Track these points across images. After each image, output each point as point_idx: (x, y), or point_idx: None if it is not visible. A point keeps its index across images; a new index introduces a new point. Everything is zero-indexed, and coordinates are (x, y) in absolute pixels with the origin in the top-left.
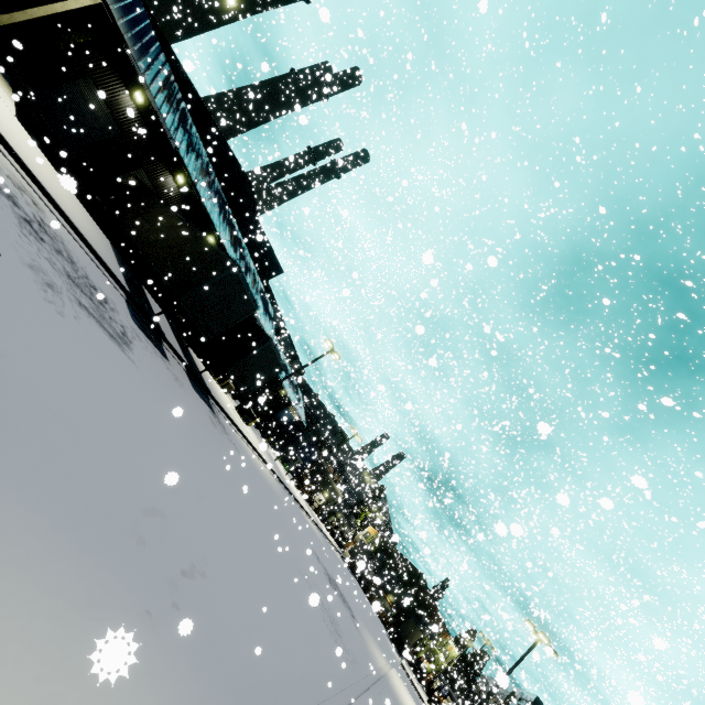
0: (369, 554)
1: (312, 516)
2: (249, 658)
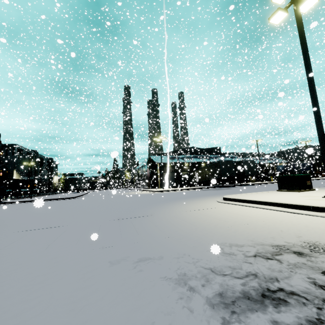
0: None
1: None
2: None
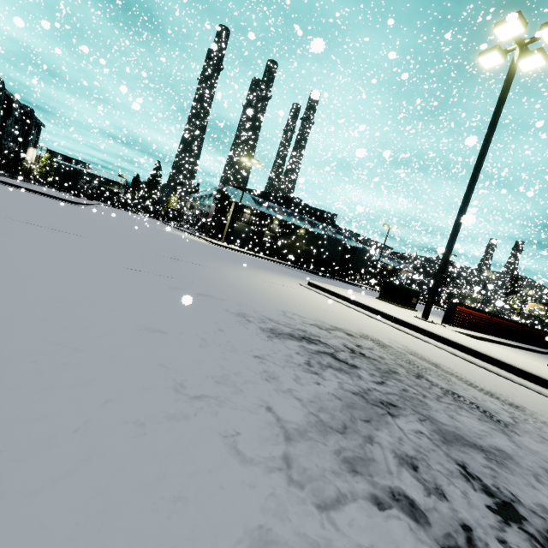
0: (535, 318)
1: None
2: None
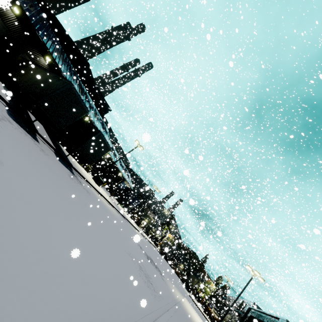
0: (169, 246)
1: (139, 230)
2: (50, 301)
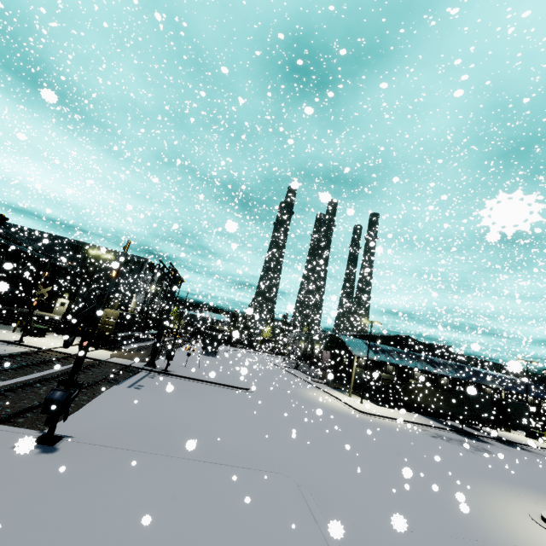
0: None
1: None
2: None
